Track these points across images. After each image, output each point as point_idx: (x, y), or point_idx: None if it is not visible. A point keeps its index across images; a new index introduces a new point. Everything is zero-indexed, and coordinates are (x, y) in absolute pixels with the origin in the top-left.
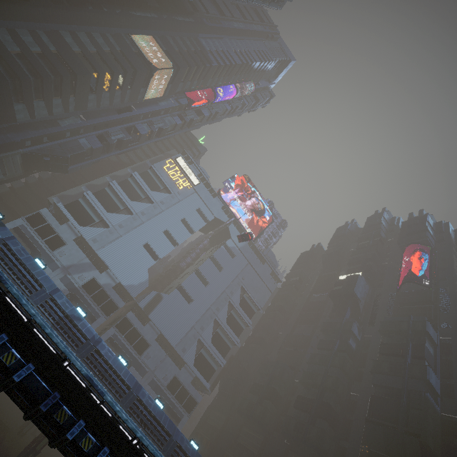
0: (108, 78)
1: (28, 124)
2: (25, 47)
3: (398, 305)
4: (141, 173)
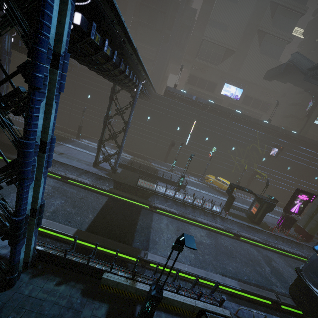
0: None
1: None
2: None
3: None
4: None
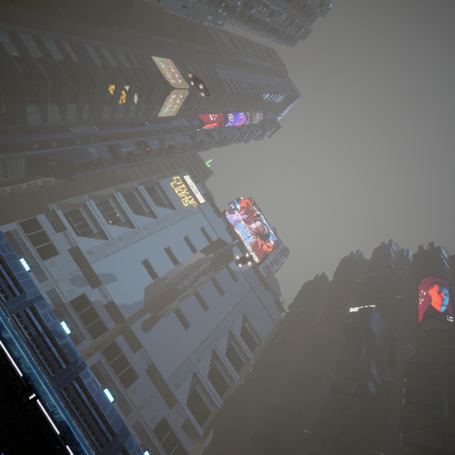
0: (125, 91)
1: (38, 127)
2: (48, 53)
3: (420, 344)
4: (147, 188)
